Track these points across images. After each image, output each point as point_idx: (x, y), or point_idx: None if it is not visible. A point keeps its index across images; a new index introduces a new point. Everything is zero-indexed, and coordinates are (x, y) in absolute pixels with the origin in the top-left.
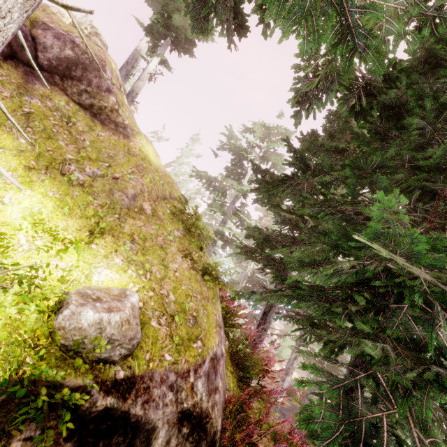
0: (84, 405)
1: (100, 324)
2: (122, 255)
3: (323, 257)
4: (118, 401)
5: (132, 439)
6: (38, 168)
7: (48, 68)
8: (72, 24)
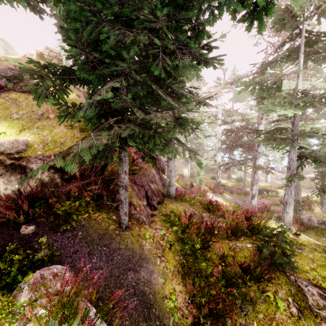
0: (5, 162)
1: (2, 144)
2: (31, 133)
3: (87, 91)
4: (16, 161)
5: (25, 170)
6: (1, 120)
7: (5, 85)
8: (38, 55)
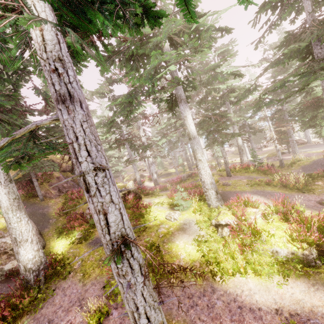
0: None
1: None
2: None
3: None
4: None
5: None
6: None
7: None
8: None
